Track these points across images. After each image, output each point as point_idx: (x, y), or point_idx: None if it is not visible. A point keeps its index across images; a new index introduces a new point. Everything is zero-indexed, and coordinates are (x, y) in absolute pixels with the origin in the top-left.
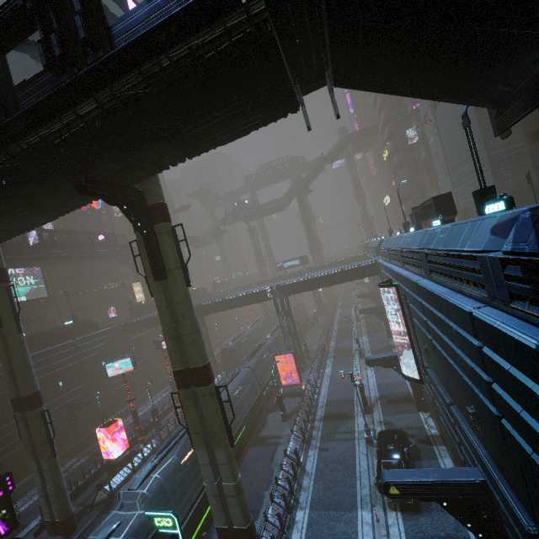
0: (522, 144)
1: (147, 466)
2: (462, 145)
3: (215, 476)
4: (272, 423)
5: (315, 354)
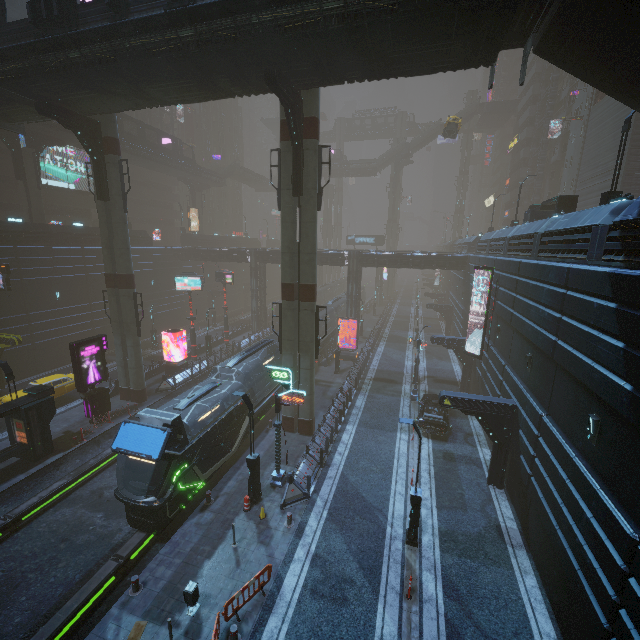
0: None
1: (238, 356)
2: (604, 156)
3: (294, 378)
4: (324, 373)
5: (368, 334)
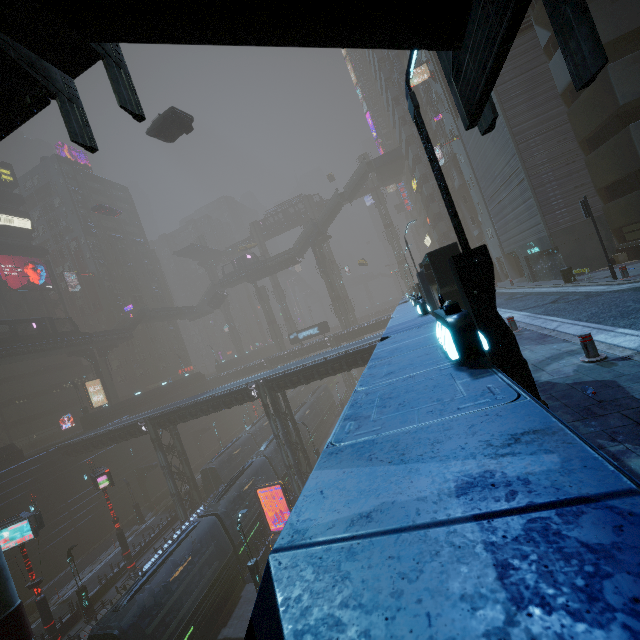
0: (575, 156)
1: None
2: (495, 164)
3: None
4: (245, 606)
5: None
